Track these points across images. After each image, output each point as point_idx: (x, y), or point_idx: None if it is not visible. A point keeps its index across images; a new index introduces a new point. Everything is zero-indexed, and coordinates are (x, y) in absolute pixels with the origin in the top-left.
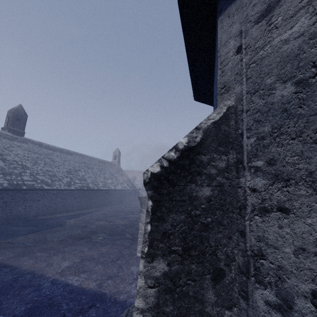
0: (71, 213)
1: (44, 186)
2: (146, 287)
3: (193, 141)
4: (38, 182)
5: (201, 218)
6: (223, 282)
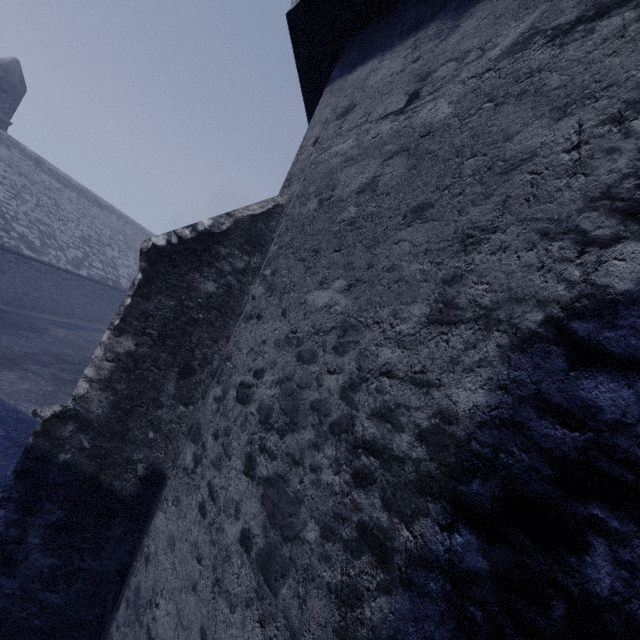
0: (65, 320)
1: (22, 249)
2: (103, 359)
3: (218, 228)
4: (13, 236)
5: (192, 312)
6: (190, 379)
